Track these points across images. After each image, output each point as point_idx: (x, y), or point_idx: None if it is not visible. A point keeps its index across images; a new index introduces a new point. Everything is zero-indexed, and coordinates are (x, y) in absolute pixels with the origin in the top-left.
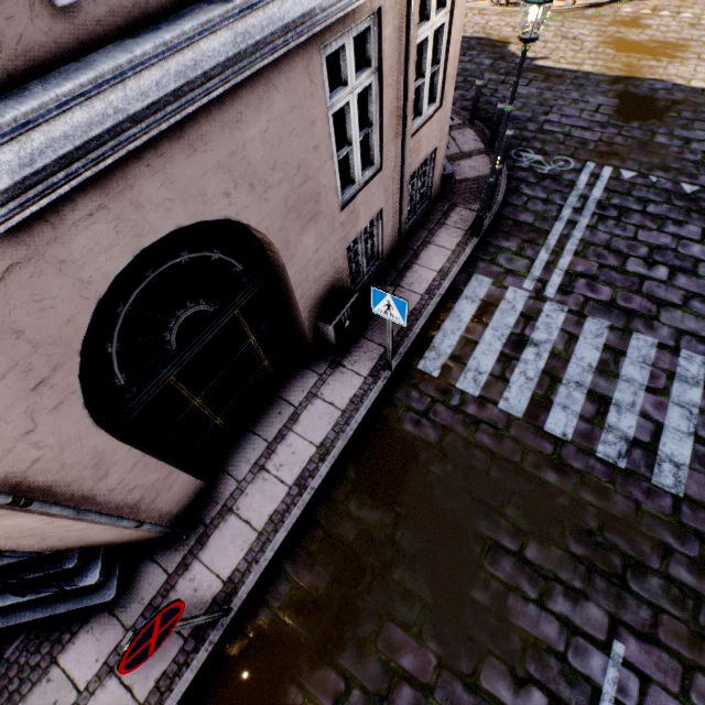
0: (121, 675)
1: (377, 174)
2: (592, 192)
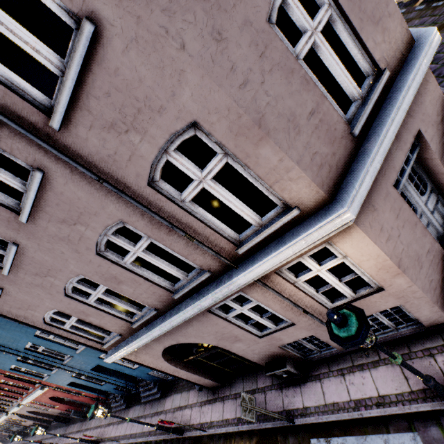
0: (191, 411)
1: (290, 326)
2: None
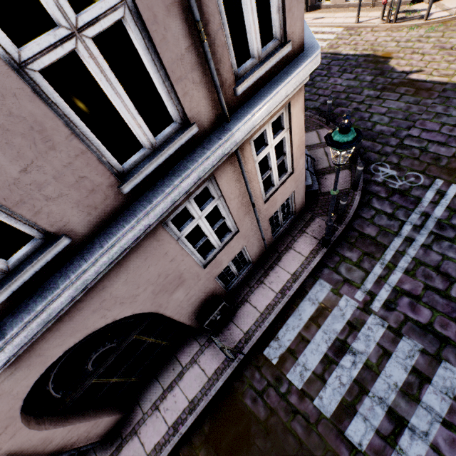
0: None
1: (234, 236)
2: (434, 210)
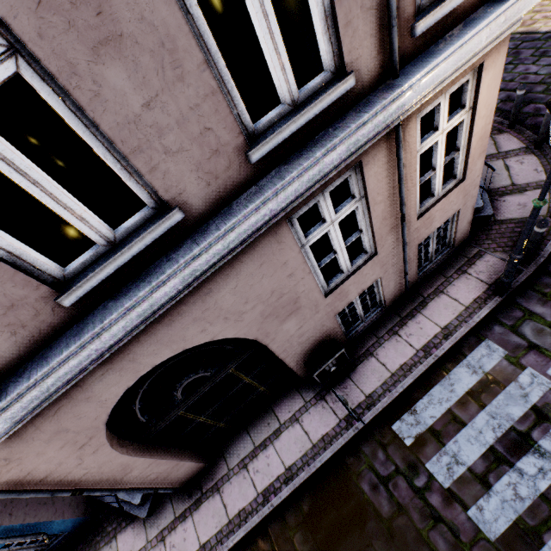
0: None
1: (369, 260)
2: None
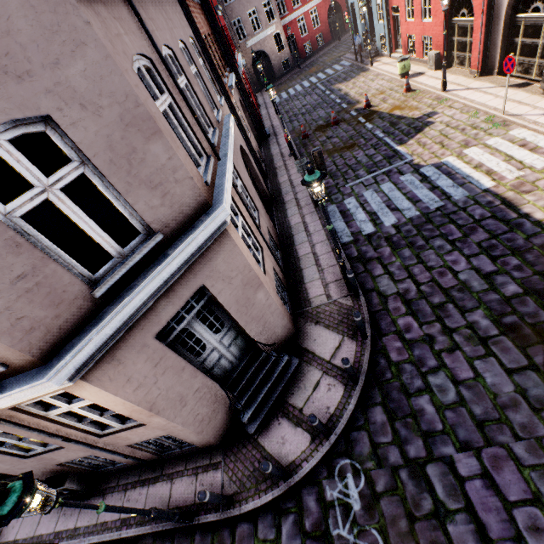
0: None
1: (61, 448)
2: None
